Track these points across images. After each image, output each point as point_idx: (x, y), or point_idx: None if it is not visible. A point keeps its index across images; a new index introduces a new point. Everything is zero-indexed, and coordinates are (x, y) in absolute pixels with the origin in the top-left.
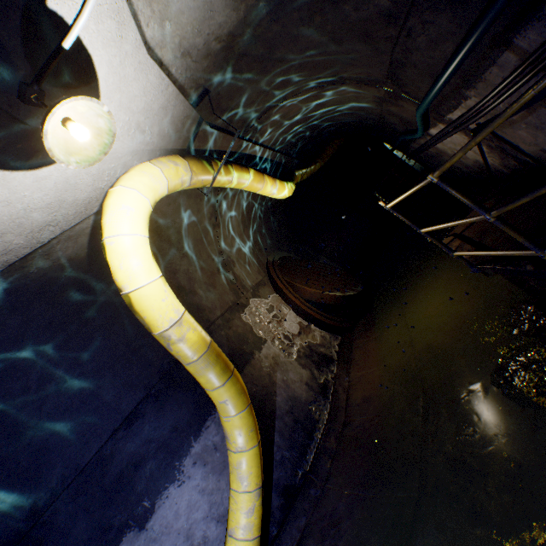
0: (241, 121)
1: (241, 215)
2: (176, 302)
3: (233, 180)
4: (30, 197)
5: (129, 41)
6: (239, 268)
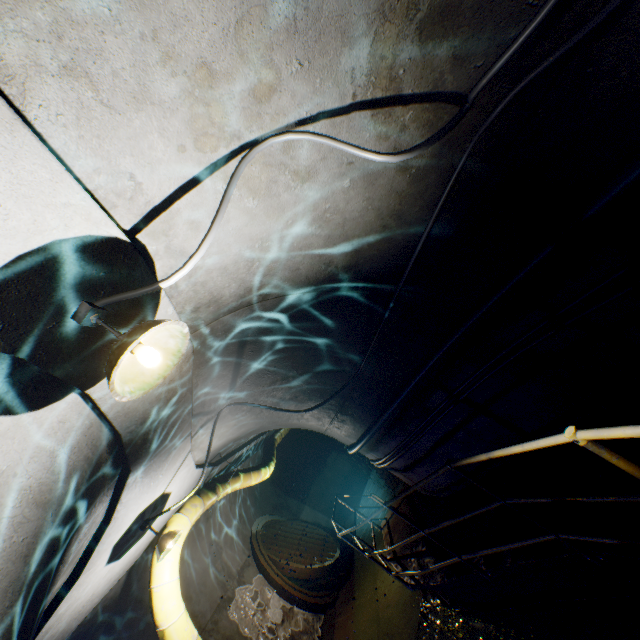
0: (237, 444)
1: (229, 493)
2: (193, 627)
3: (229, 490)
4: (117, 569)
5: (190, 472)
6: (226, 552)
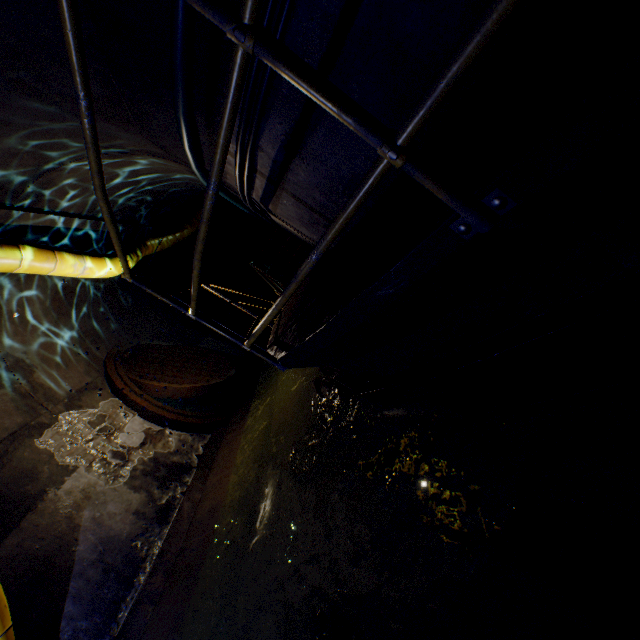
0: None
1: (51, 300)
2: None
3: None
4: None
5: None
6: (45, 373)
